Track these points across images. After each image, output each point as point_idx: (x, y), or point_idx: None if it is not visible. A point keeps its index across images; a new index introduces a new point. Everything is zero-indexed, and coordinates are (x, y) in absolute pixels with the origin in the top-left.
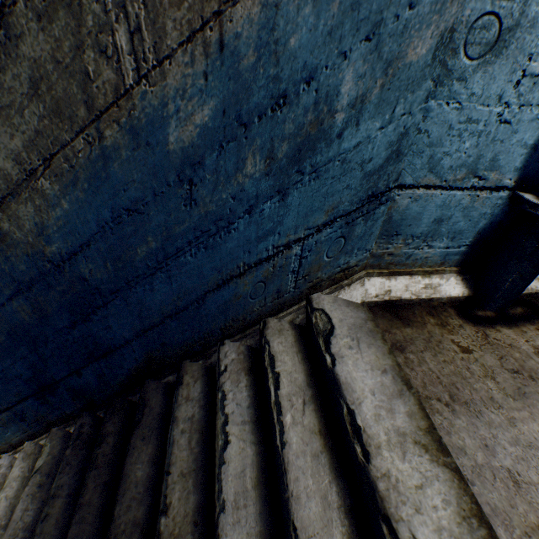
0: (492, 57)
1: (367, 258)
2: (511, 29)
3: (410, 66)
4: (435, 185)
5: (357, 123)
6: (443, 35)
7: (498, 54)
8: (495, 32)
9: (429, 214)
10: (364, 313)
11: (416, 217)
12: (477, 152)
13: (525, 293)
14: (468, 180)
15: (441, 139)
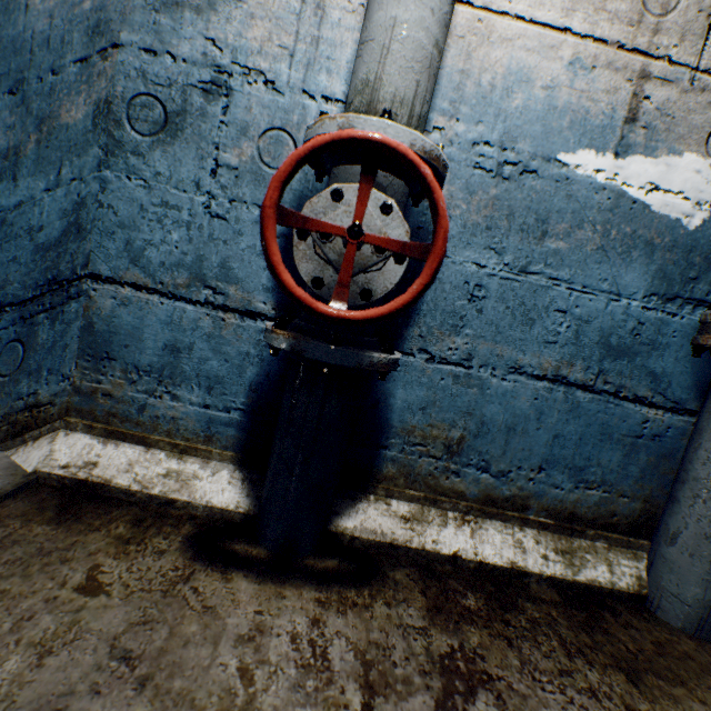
0: (169, 138)
1: (70, 394)
2: (181, 114)
3: (70, 128)
4: (150, 287)
5: (16, 178)
6: (100, 105)
7: (176, 136)
8: (162, 113)
9: (155, 333)
10: (4, 483)
11: (135, 334)
12: (196, 250)
13: (372, 540)
14: (199, 290)
15: (137, 221)
